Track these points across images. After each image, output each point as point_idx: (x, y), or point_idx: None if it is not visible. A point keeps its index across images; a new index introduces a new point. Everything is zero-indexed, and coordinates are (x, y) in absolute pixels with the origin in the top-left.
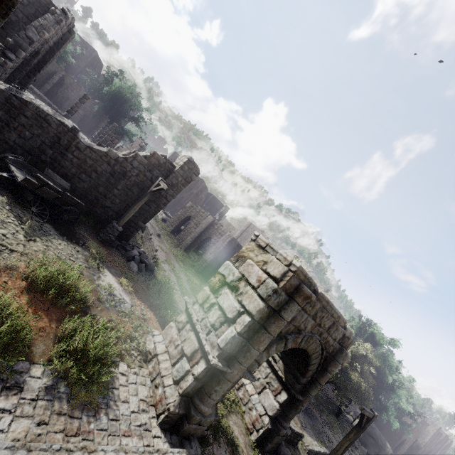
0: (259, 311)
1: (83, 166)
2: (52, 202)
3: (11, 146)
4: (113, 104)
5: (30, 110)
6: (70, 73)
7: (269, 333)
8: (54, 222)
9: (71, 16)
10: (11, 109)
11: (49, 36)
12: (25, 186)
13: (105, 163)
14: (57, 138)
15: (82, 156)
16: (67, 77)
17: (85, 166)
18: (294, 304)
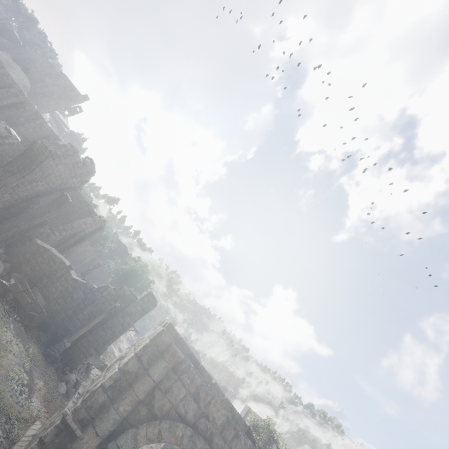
0: (127, 361)
1: (64, 292)
2: (23, 309)
3: (22, 275)
4: (125, 278)
5: (47, 254)
6: (103, 260)
7: (133, 389)
8: (15, 322)
9: (103, 219)
10: (37, 253)
11: (86, 227)
12: (12, 289)
13: (82, 291)
14: (56, 271)
15: (66, 284)
16: (97, 260)
17: (65, 292)
18: (162, 360)
